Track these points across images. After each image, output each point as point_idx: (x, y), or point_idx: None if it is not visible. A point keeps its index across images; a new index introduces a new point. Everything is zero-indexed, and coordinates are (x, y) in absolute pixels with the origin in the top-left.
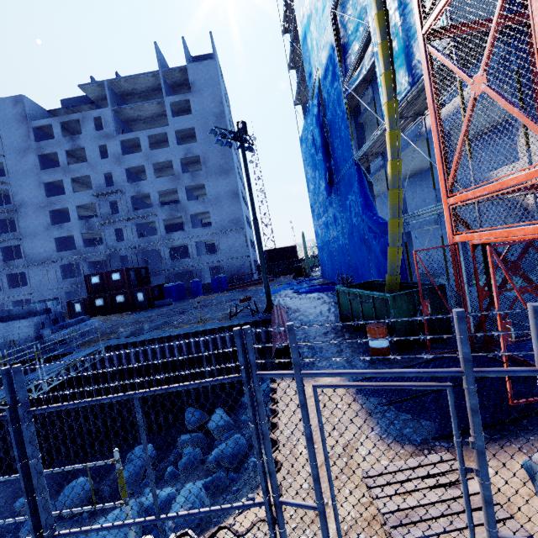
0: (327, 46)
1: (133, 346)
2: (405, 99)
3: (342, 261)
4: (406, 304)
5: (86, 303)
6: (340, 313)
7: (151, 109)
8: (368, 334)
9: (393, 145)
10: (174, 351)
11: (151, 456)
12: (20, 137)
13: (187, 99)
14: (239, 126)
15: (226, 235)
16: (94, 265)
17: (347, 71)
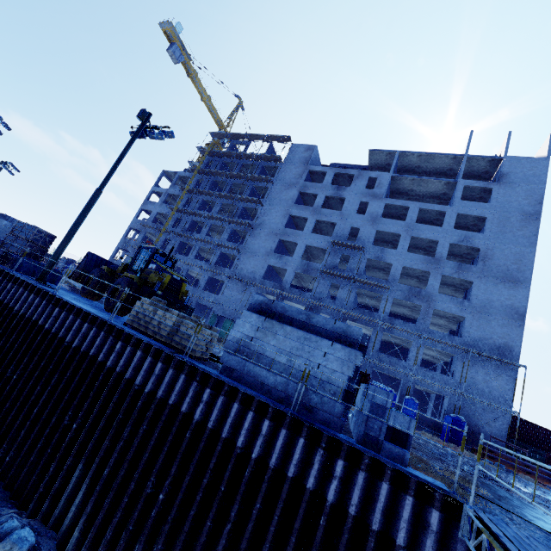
0: None
1: None
2: None
3: None
4: None
5: None
6: None
7: (431, 187)
8: None
9: None
10: None
11: None
12: (294, 174)
13: (489, 188)
14: None
15: (479, 361)
16: None
17: None
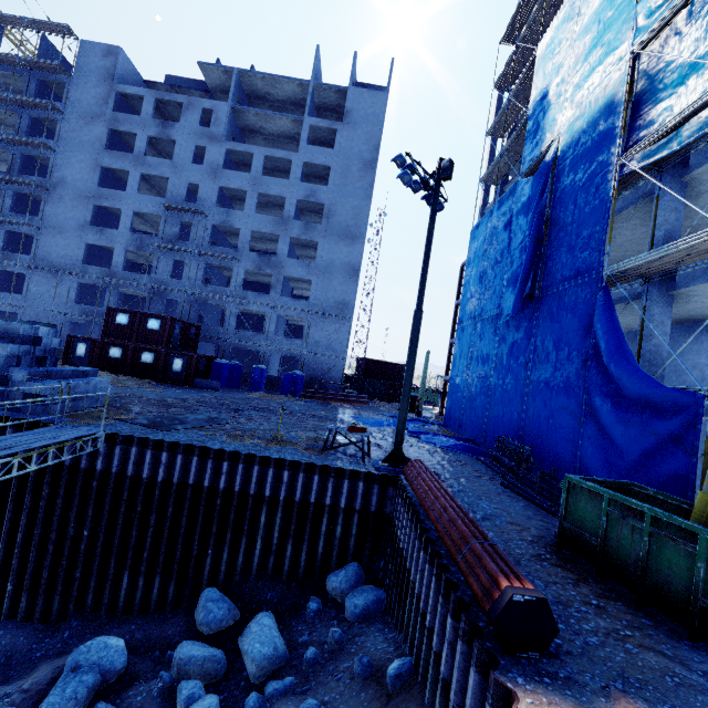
0: (599, 102)
1: (154, 447)
2: None
3: (503, 416)
4: None
5: (95, 346)
6: (563, 526)
7: (282, 125)
8: None
9: None
10: (219, 479)
11: (116, 668)
12: (95, 98)
13: (334, 129)
14: (442, 165)
15: (323, 320)
16: (125, 298)
17: (632, 141)
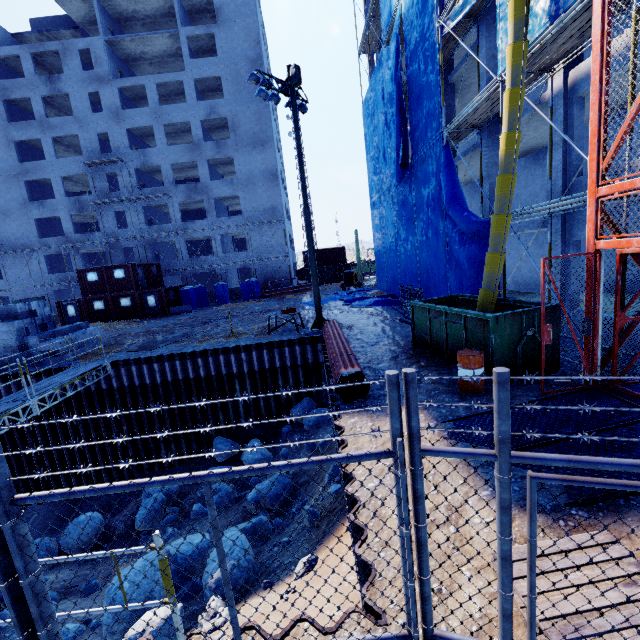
0: None
1: (146, 363)
2: (537, 42)
3: (408, 269)
4: (510, 328)
5: (81, 305)
6: (414, 334)
7: (161, 44)
8: (459, 364)
9: (514, 109)
10: (199, 371)
11: (173, 491)
12: None
13: (211, 33)
14: (290, 72)
15: (260, 229)
16: (89, 257)
17: None
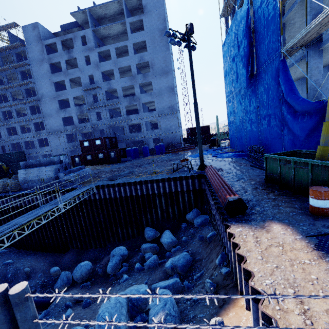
0: None
1: (112, 187)
2: None
3: (252, 136)
4: None
5: (81, 157)
6: (266, 175)
7: (117, 28)
8: (311, 196)
9: None
10: (137, 192)
11: (125, 254)
12: (38, 52)
13: (141, 19)
14: (187, 27)
15: (165, 117)
16: (84, 135)
17: None
